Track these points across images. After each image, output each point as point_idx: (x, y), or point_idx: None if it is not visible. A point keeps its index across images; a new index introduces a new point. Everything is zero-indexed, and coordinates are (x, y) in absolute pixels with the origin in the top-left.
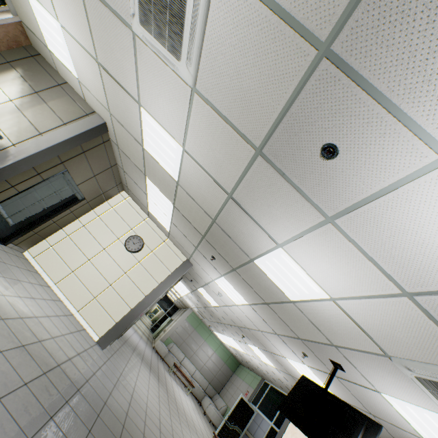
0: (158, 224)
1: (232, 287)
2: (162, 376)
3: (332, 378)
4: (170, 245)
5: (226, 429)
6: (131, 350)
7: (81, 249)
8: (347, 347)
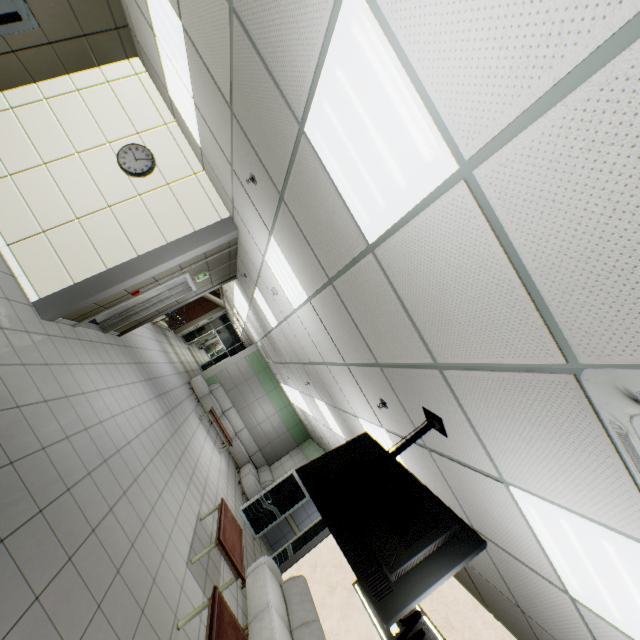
0: (187, 135)
1: (285, 262)
2: (180, 414)
3: (415, 439)
4: (204, 183)
5: (258, 506)
6: (131, 359)
7: (32, 140)
8: (466, 365)
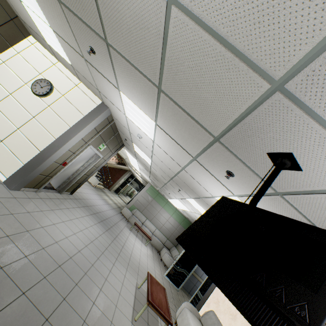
0: (65, 64)
1: (134, 105)
2: (116, 229)
3: (271, 180)
4: (83, 89)
5: (174, 271)
6: (80, 205)
7: None
8: (321, 45)
